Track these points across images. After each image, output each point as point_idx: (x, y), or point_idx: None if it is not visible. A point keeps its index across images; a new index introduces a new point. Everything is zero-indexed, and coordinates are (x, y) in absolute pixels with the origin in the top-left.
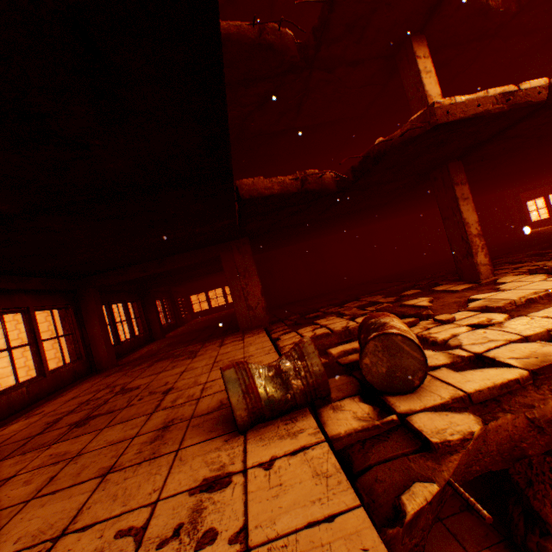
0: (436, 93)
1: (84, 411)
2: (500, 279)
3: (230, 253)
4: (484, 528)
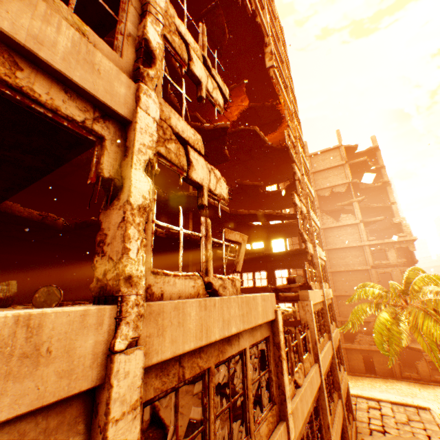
0: None
1: None
2: None
3: None
4: None
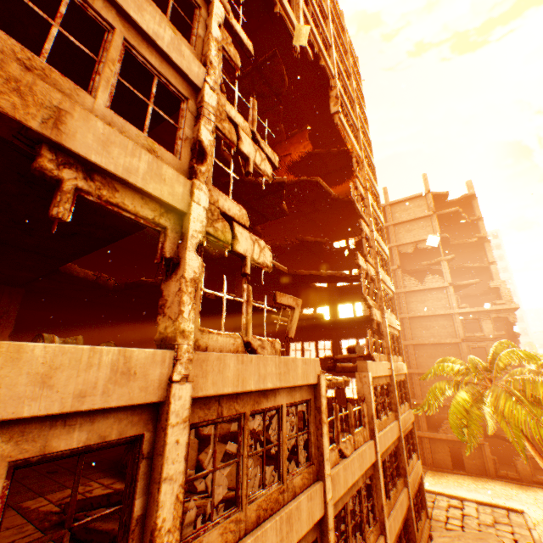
0: None
1: None
2: None
3: (2, 294)
4: (107, 473)
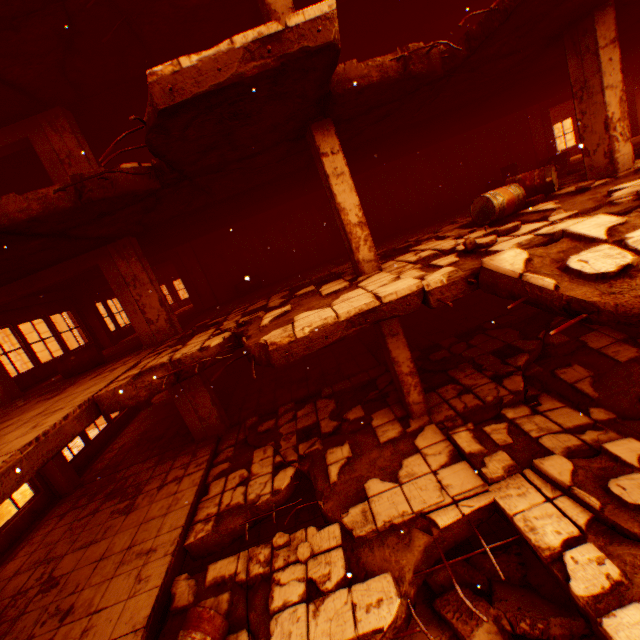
0: (353, 203)
1: (4, 626)
2: (422, 434)
3: None
4: None
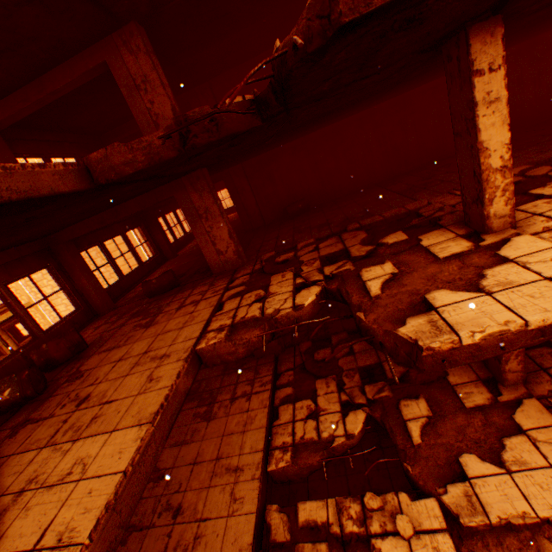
0: (501, 141)
1: None
2: (521, 410)
3: None
4: None
